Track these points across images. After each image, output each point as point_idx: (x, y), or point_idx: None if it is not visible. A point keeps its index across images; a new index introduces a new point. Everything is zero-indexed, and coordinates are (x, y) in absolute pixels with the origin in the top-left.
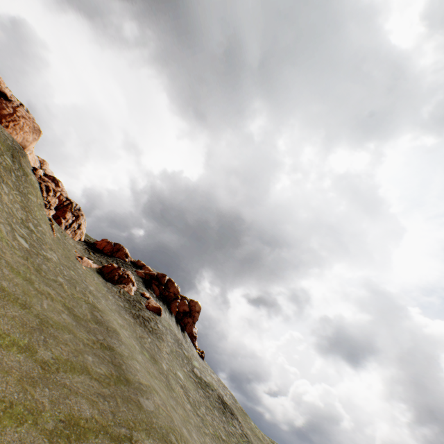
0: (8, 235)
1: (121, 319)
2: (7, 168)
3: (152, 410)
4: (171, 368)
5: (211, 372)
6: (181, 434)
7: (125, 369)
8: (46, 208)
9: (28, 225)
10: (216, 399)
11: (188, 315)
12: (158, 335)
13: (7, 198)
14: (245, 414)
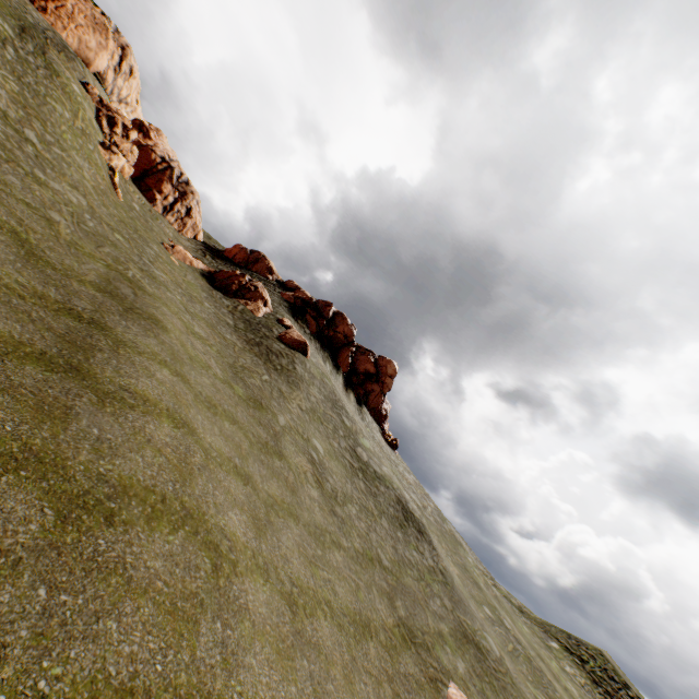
0: None
1: (209, 332)
2: None
3: (106, 440)
4: (300, 430)
5: (404, 470)
6: (193, 516)
7: (98, 359)
8: (105, 149)
9: (20, 128)
10: (390, 502)
11: (373, 379)
12: (291, 380)
13: None
14: (457, 543)
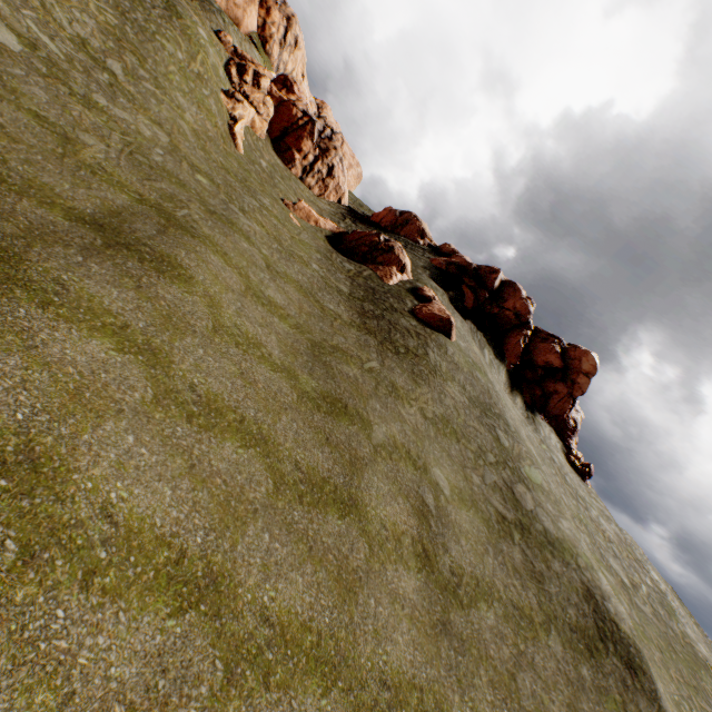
0: None
1: (296, 297)
2: None
3: None
4: (411, 452)
5: (599, 516)
6: None
7: None
8: (228, 98)
9: (100, 58)
10: (571, 594)
11: (556, 376)
12: (416, 371)
13: None
14: (697, 663)
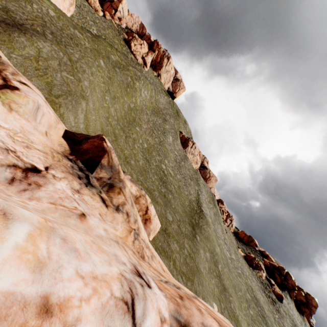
0: (226, 253)
1: (261, 296)
2: (216, 213)
3: None
4: None
5: None
6: None
7: None
8: (223, 223)
9: (225, 241)
10: None
11: (304, 305)
12: (281, 314)
13: (219, 231)
14: None
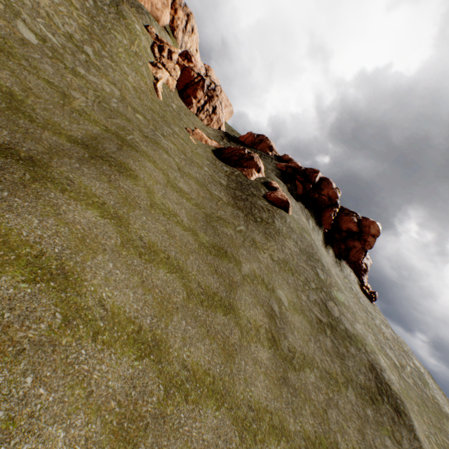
0: None
1: (196, 187)
2: None
3: None
4: (265, 280)
5: (380, 323)
6: None
7: None
8: (153, 66)
9: (80, 45)
10: (361, 367)
11: (354, 237)
12: (267, 232)
13: (48, 3)
14: (441, 414)
